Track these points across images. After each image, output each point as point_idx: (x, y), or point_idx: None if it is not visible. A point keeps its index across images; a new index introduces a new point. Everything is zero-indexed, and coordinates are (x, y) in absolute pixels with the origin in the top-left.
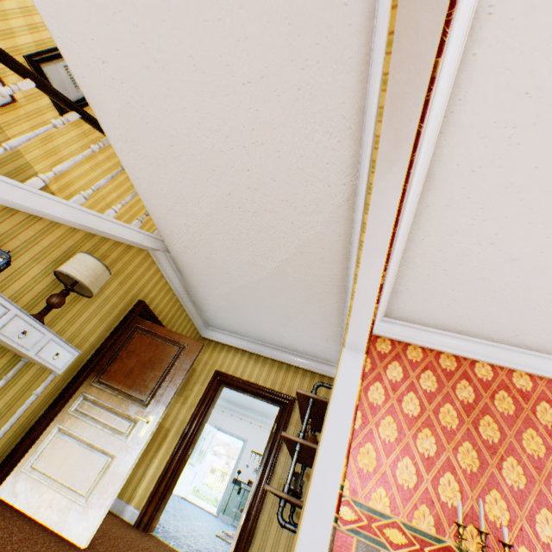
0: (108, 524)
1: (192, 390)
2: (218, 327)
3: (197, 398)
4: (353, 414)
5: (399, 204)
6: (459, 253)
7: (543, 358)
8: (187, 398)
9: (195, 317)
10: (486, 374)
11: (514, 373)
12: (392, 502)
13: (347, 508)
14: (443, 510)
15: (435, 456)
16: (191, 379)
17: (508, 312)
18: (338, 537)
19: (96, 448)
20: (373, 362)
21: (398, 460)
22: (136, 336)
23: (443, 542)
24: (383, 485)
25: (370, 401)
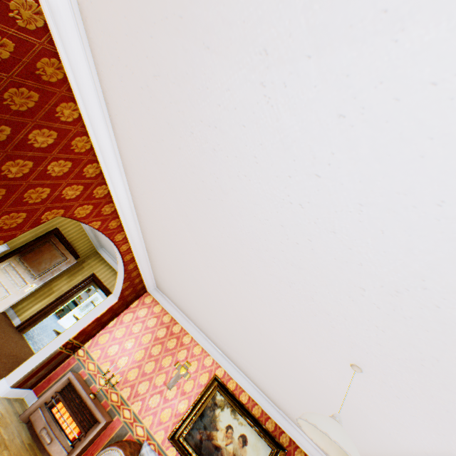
0: (2, 320)
1: (77, 277)
2: (107, 250)
3: (76, 283)
4: (94, 319)
5: (122, 257)
6: (165, 278)
7: (201, 334)
8: (72, 281)
9: (95, 241)
10: (177, 330)
11: (188, 334)
12: (100, 356)
13: (83, 351)
14: (115, 366)
15: (128, 349)
16: (79, 271)
17: (186, 309)
18: (72, 358)
19: (5, 287)
20: (138, 304)
21: (114, 344)
22: (48, 244)
23: (106, 375)
24: (102, 350)
25: (123, 319)
